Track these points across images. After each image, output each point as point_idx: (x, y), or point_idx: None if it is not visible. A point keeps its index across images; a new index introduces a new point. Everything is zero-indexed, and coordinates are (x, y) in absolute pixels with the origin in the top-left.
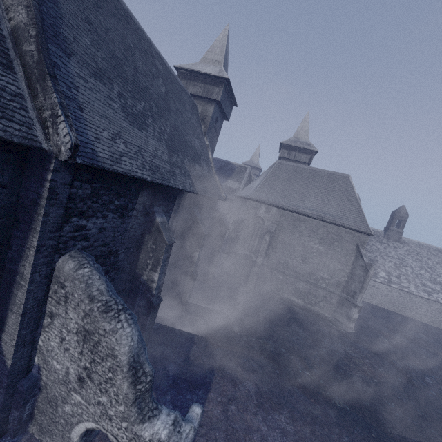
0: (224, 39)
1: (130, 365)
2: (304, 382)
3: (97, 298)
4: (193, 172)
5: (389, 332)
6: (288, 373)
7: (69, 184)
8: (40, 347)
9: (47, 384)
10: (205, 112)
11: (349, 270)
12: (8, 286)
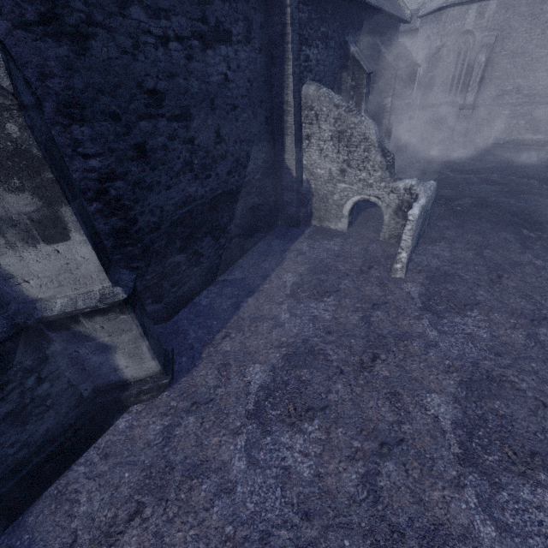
0: None
1: (379, 144)
2: (542, 192)
3: (340, 105)
4: None
5: None
6: (520, 189)
7: (297, 8)
8: (305, 166)
9: (316, 189)
10: None
11: None
12: (279, 117)
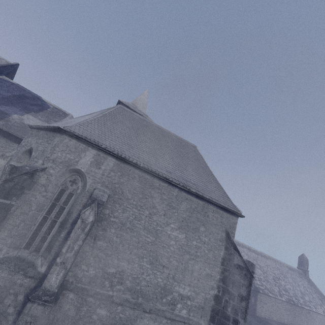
0: None
1: None
2: None
3: None
4: None
5: None
6: None
7: None
8: None
9: None
10: None
11: (218, 274)
12: None
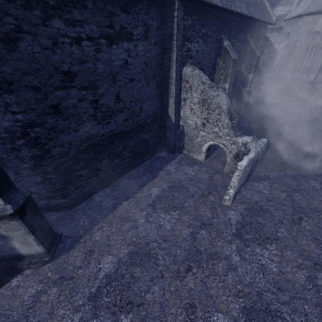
0: None
1: (228, 111)
2: None
3: (205, 82)
4: None
5: None
6: None
7: (183, 18)
8: (181, 117)
9: (187, 132)
10: None
11: None
12: (166, 86)
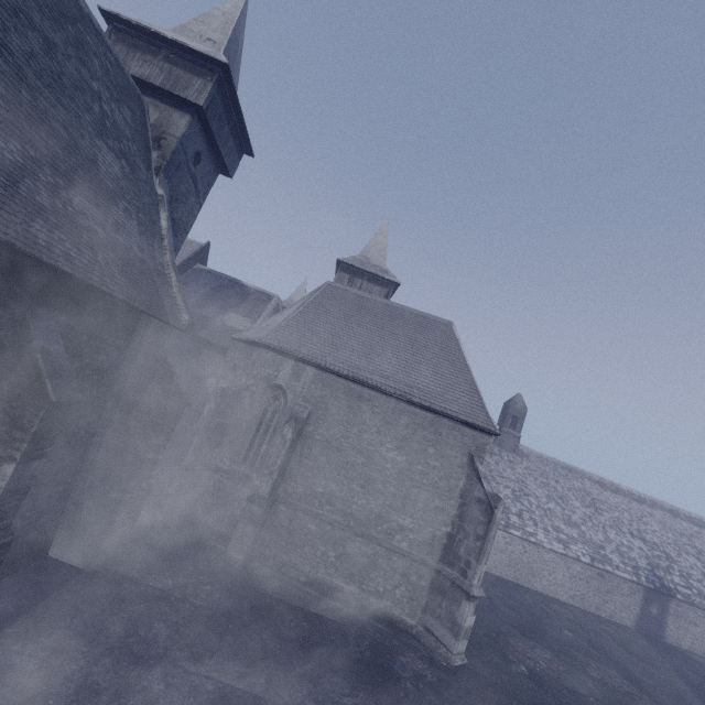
0: (235, 12)
1: None
2: None
3: None
4: (34, 191)
5: (522, 640)
6: None
7: None
8: None
9: None
10: (166, 125)
11: (454, 509)
12: None
